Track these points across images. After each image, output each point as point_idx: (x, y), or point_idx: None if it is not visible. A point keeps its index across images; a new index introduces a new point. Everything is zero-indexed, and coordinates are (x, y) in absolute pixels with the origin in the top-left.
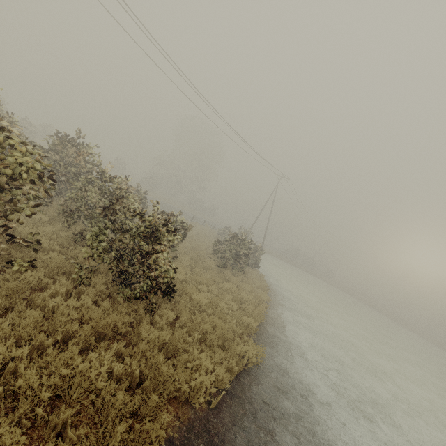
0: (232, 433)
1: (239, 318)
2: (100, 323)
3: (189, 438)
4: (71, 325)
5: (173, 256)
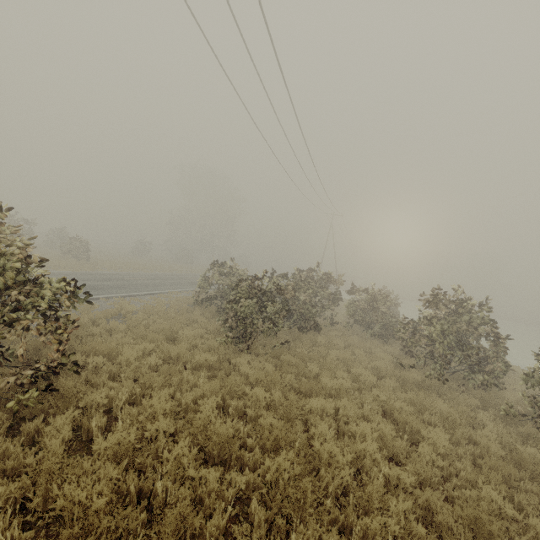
0: None
1: None
2: None
3: None
4: None
5: None
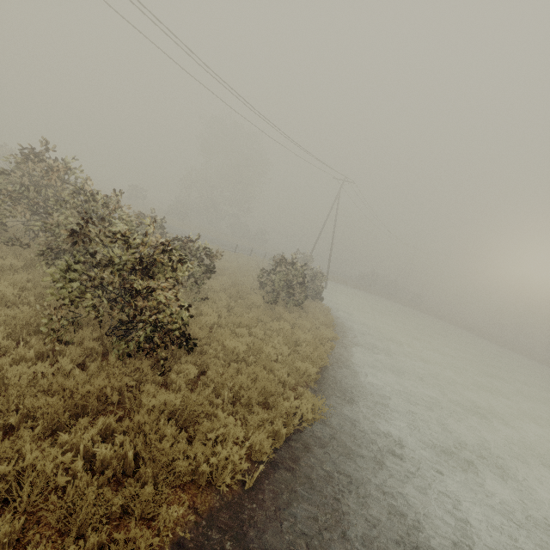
0: (276, 520)
1: (292, 365)
2: (79, 393)
3: (210, 536)
4: (31, 399)
5: (204, 295)
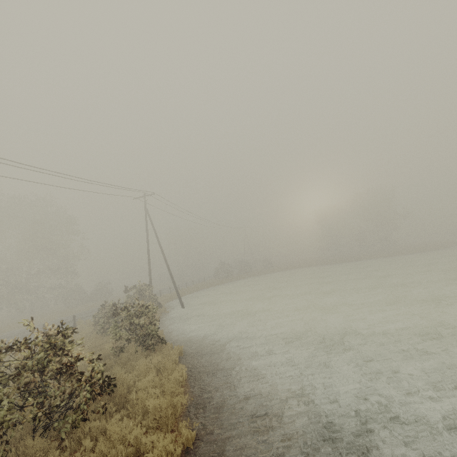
0: None
1: None
2: None
3: None
4: None
5: None
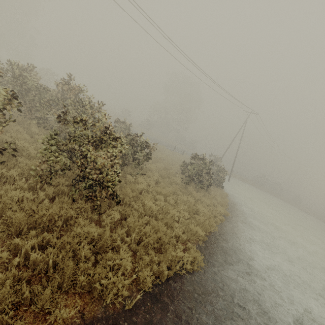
0: None
1: (188, 226)
2: (38, 214)
3: None
4: (9, 212)
5: (144, 172)
